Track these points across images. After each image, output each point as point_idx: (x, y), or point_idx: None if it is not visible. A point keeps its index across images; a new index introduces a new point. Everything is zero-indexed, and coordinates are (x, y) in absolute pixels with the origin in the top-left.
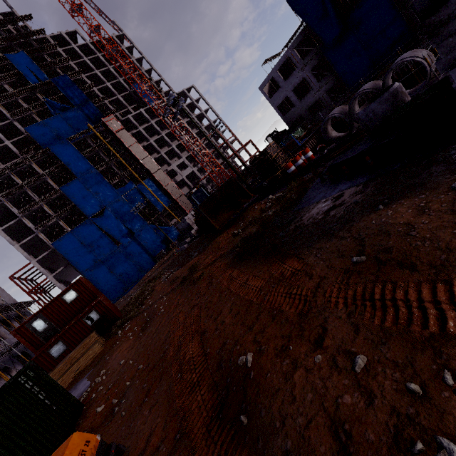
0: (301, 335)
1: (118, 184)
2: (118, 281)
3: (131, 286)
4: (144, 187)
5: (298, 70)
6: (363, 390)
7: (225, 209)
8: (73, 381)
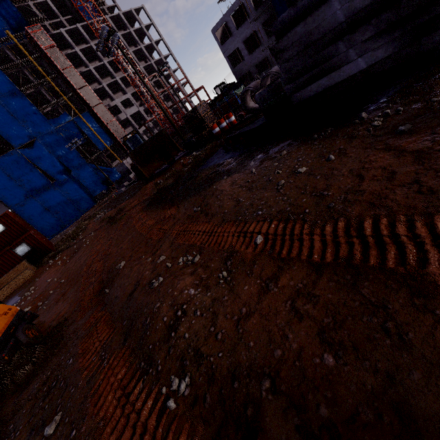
0: (152, 251)
1: (51, 113)
2: (54, 219)
3: (68, 224)
4: (82, 121)
5: (250, 21)
6: (154, 269)
7: (156, 159)
8: (4, 299)
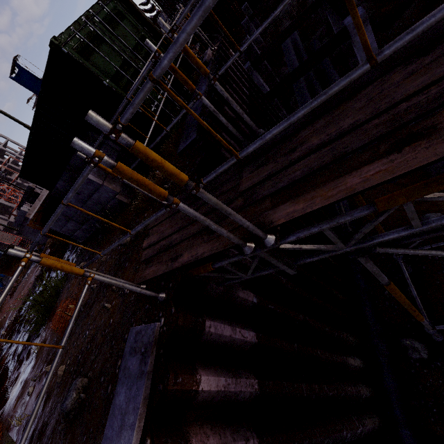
0: None
1: None
2: None
3: None
4: None
5: None
6: None
7: (16, 262)
8: None
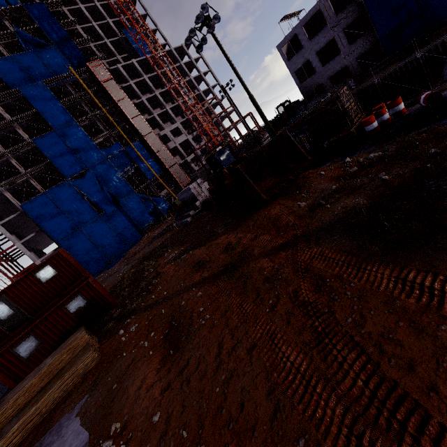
0: None
1: (103, 144)
2: (99, 254)
3: (115, 260)
4: (133, 150)
5: (331, 27)
6: None
7: (267, 175)
8: (52, 411)
